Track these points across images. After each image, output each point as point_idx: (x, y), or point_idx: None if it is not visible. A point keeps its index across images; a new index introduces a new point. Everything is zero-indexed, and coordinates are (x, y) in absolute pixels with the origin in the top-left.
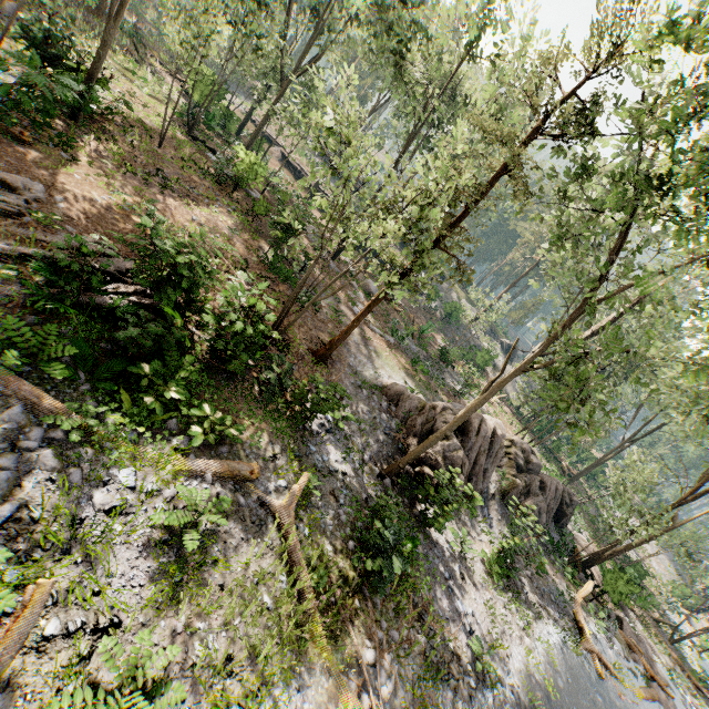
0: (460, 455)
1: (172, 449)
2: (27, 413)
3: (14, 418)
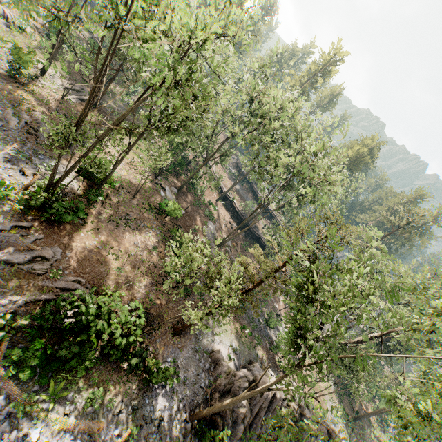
0: (243, 412)
1: (64, 412)
2: (7, 398)
3: (1, 402)
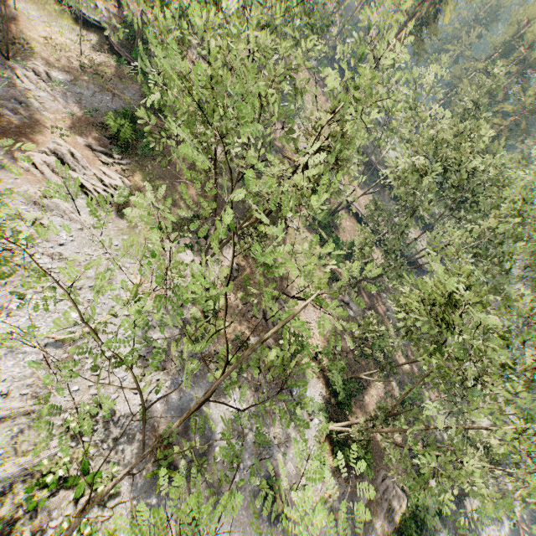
0: None
1: None
2: None
3: None
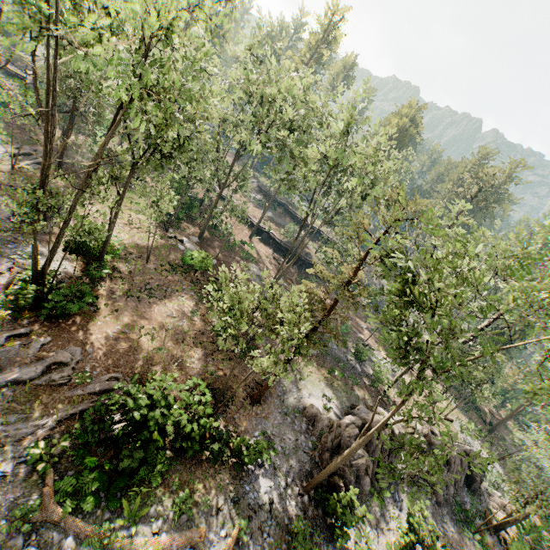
0: (363, 462)
1: (152, 532)
2: (75, 538)
3: (69, 544)
